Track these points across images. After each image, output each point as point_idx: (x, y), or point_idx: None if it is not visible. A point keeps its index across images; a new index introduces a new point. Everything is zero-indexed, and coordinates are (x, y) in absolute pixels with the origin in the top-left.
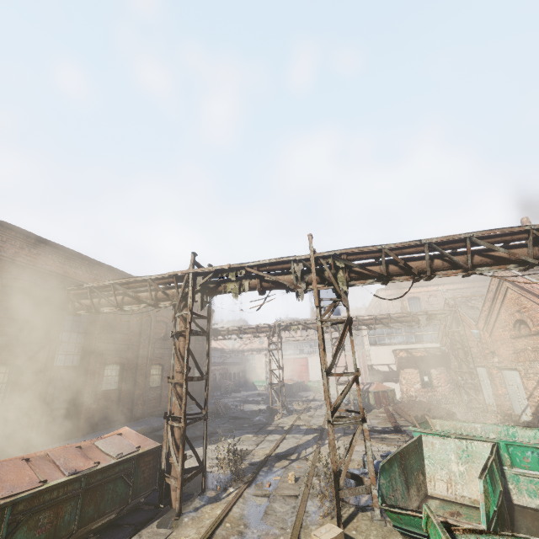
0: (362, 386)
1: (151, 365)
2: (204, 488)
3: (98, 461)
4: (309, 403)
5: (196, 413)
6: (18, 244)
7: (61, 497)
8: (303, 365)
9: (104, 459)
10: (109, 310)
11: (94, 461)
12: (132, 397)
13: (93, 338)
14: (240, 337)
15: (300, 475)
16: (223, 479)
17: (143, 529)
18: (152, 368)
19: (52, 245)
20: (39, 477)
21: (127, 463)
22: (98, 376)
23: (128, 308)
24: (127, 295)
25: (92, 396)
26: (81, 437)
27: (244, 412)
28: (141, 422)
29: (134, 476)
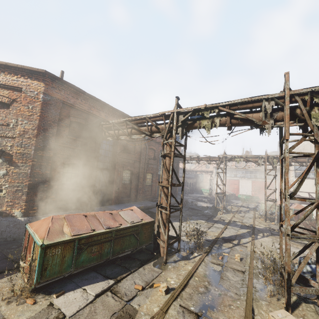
0: (283, 204)
1: (146, 173)
2: (179, 249)
3: (121, 224)
4: (239, 208)
5: (175, 206)
6: (75, 96)
7: (103, 239)
8: (235, 184)
9: (124, 223)
10: (124, 138)
11: (119, 223)
12: (137, 189)
13: (116, 155)
14: (198, 162)
15: (242, 256)
16: (189, 246)
17: (145, 265)
18: (146, 175)
19: (92, 98)
20: (91, 226)
21: (136, 227)
22: (120, 175)
23: (134, 137)
24: (133, 128)
25: (117, 185)
26: (113, 205)
27: (197, 206)
28: (142, 202)
29: (140, 235)
